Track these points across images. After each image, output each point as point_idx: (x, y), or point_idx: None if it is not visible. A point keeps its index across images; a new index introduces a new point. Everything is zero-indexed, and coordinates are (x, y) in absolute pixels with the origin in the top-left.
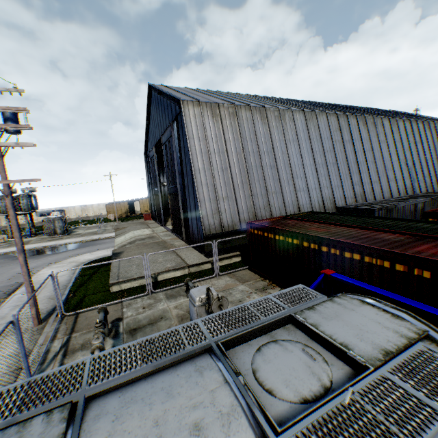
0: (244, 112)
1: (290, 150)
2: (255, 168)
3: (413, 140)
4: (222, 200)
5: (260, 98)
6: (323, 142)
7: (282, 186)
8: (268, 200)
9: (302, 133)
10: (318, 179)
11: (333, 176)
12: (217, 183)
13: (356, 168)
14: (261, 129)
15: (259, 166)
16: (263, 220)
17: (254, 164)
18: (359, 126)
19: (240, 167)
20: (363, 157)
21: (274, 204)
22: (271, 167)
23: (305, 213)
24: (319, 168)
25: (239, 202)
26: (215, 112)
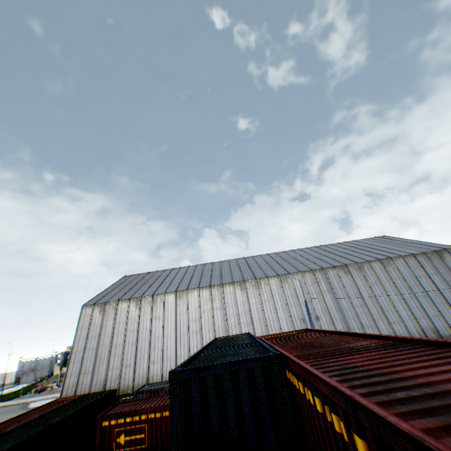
0: (123, 304)
1: (154, 326)
2: (118, 345)
3: (318, 290)
4: (83, 374)
5: (193, 270)
6: (189, 314)
7: (137, 359)
8: (120, 373)
9: (169, 310)
10: (175, 349)
11: (194, 344)
12: (85, 360)
13: (225, 333)
14: (133, 313)
15: (122, 343)
16: (68, 396)
17: (118, 342)
18: (236, 291)
19: (106, 346)
20: (237, 321)
21: (124, 376)
22: (132, 343)
23: (107, 391)
24: (179, 338)
25: (95, 375)
26: (102, 308)
